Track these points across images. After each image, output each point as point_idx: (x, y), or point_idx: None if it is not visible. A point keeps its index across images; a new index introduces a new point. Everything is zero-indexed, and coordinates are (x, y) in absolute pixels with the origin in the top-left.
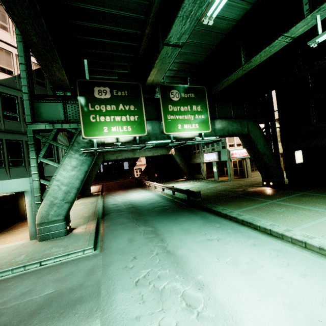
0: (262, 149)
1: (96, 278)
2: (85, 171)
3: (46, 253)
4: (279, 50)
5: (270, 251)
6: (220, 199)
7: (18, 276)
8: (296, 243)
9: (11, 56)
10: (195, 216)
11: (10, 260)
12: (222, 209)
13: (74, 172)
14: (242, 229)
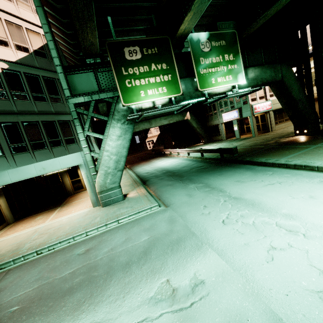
0: (296, 95)
1: (181, 224)
2: (129, 140)
3: (117, 214)
4: None
5: None
6: (256, 153)
7: (106, 232)
8: None
9: (22, 30)
10: (240, 169)
11: (89, 222)
12: (266, 160)
13: (120, 141)
14: (299, 172)
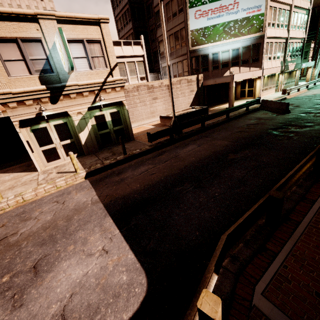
0: None
1: None
2: None
3: None
4: None
5: None
6: None
7: None
8: None
9: None
10: None
11: None
12: None
13: None
14: None
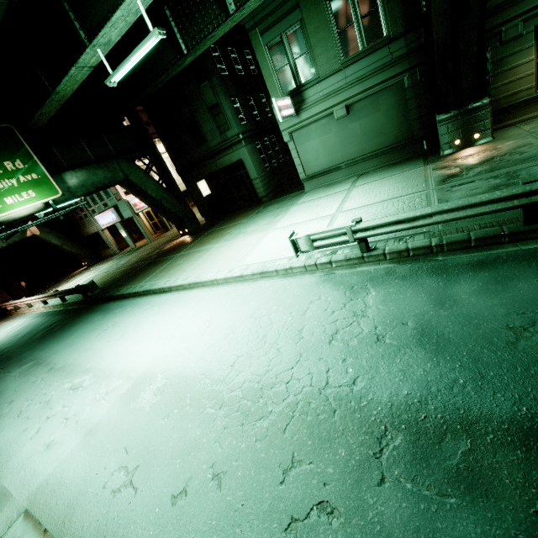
0: (155, 194)
1: None
2: None
3: None
4: (108, 54)
5: (155, 308)
6: (128, 278)
7: None
8: (179, 289)
9: None
10: (94, 315)
11: None
12: (127, 289)
13: None
14: (141, 300)
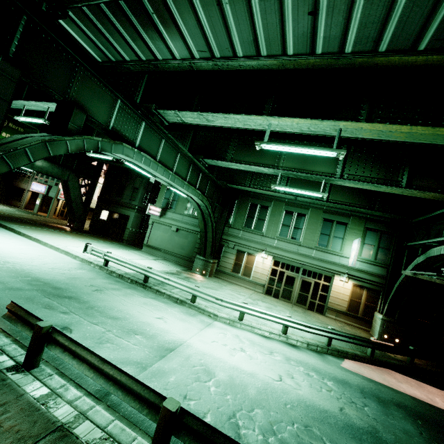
0: (74, 197)
1: None
2: None
3: None
4: None
5: (6, 235)
6: (10, 219)
7: None
8: (28, 238)
9: None
10: None
11: None
12: (3, 222)
13: None
14: (4, 229)
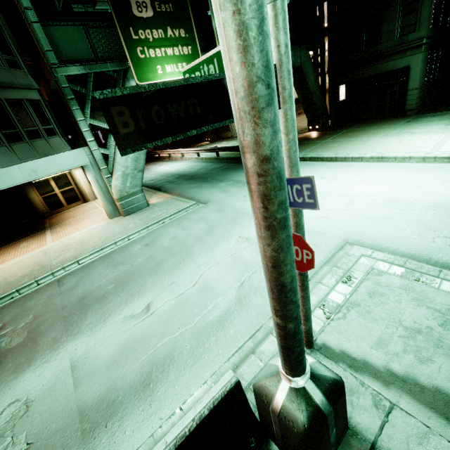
0: (312, 86)
1: (230, 210)
2: None
3: (154, 217)
4: None
5: (341, 168)
6: None
7: (154, 231)
8: (355, 161)
9: None
10: None
11: (123, 229)
12: None
13: None
14: (314, 163)
